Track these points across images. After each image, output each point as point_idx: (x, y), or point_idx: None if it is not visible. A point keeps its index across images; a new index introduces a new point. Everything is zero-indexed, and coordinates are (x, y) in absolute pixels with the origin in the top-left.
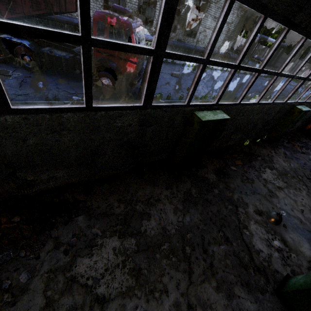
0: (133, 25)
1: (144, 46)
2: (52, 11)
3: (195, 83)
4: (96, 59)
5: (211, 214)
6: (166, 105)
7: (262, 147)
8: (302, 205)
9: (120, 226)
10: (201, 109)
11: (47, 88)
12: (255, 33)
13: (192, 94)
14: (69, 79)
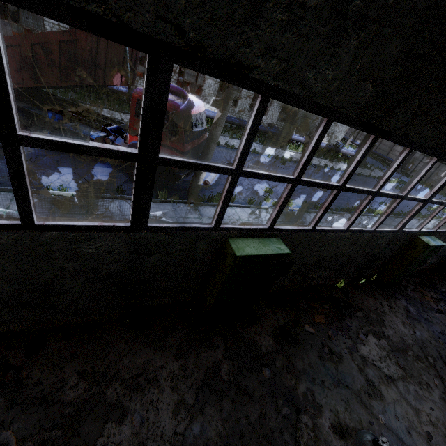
0: (183, 107)
1: (120, 148)
2: (82, 84)
3: (223, 199)
4: (131, 142)
5: (244, 423)
6: (175, 226)
7: (367, 295)
8: (429, 422)
9: (59, 430)
10: (242, 235)
11: (60, 172)
12: (317, 139)
13: (221, 213)
14: (97, 163)
